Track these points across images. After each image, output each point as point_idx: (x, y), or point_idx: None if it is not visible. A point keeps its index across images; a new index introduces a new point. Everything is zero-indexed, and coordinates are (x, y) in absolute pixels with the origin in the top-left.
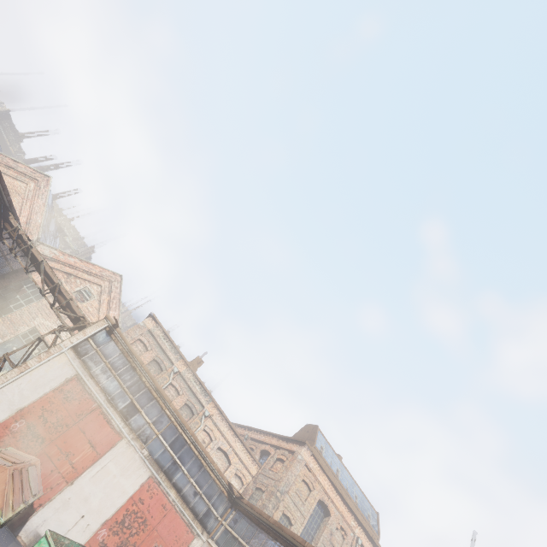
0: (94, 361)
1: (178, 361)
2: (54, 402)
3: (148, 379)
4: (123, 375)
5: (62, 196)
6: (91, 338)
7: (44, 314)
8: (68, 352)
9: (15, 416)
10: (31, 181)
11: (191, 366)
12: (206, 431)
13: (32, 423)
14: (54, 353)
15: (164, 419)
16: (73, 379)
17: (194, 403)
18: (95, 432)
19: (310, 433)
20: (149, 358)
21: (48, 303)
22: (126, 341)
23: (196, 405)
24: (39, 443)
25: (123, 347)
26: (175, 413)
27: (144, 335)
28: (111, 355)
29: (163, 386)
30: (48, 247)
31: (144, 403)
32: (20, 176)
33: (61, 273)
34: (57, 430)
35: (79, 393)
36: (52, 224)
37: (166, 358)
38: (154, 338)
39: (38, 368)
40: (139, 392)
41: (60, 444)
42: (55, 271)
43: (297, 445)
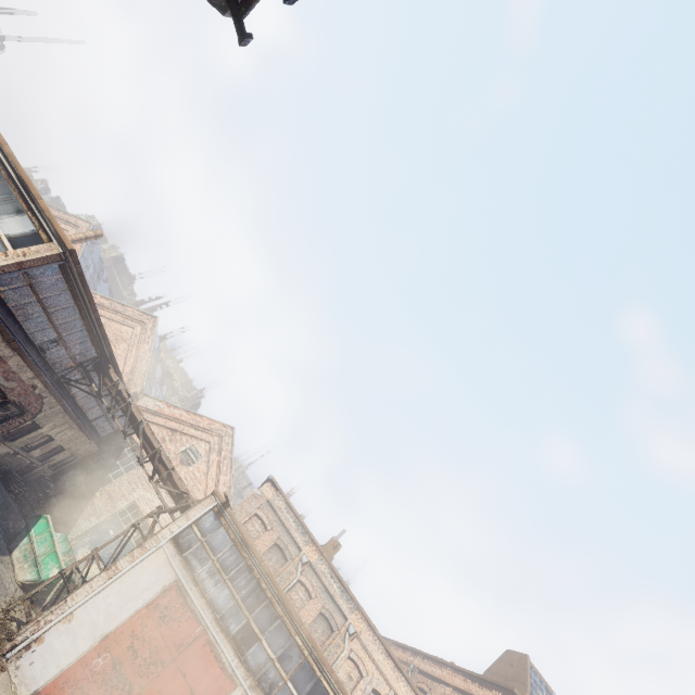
0: (199, 559)
1: (307, 545)
2: (147, 625)
3: (269, 585)
4: (236, 579)
5: (171, 335)
6: (195, 524)
7: (145, 484)
8: (167, 546)
9: (98, 647)
10: (138, 325)
11: (325, 552)
12: (352, 659)
13: (118, 658)
14: (150, 548)
15: (294, 652)
16: (171, 588)
17: (332, 612)
18: (199, 675)
19: (516, 669)
20: (268, 542)
21: (150, 469)
22: (239, 527)
23: (335, 615)
24: (126, 691)
25: (235, 536)
26: (309, 642)
27: (261, 508)
28: (220, 549)
29: (289, 585)
30: (152, 399)
31: (264, 625)
32: (128, 320)
33: (166, 429)
34: (150, 670)
35: (179, 610)
36: (159, 370)
37: (291, 541)
38: (274, 512)
39: (130, 572)
40: (258, 607)
41: (152, 694)
42: (159, 427)
43: (500, 694)
